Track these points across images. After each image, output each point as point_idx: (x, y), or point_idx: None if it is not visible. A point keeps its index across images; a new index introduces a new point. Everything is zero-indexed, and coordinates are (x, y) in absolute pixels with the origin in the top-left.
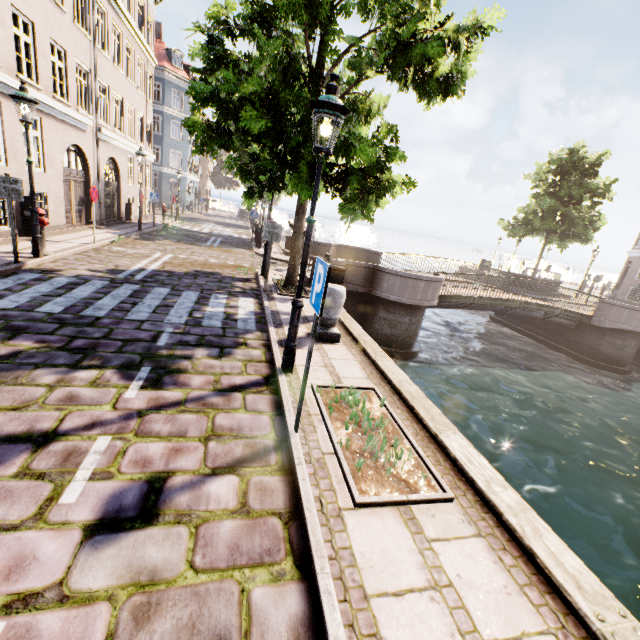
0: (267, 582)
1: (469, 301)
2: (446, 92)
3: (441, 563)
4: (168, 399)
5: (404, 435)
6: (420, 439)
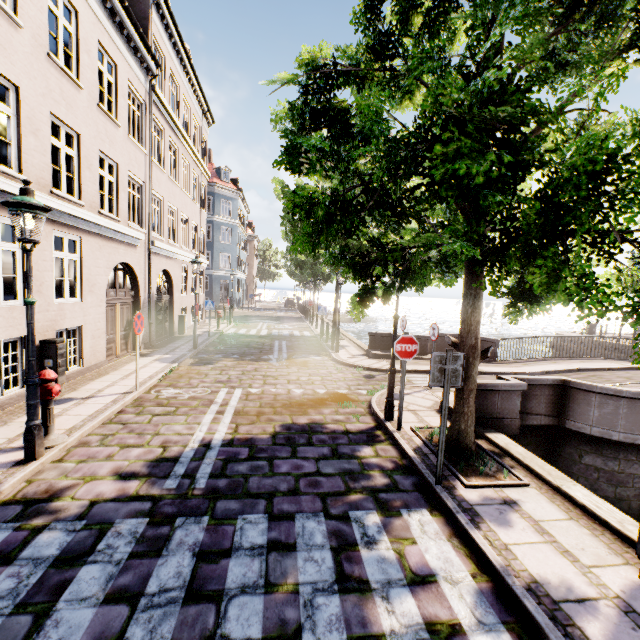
0: None
1: None
2: None
3: None
4: None
5: None
6: None
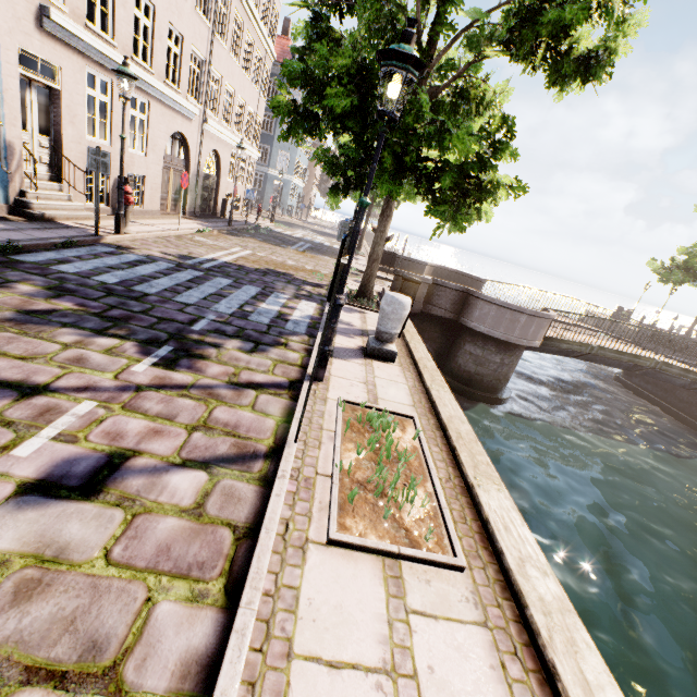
0: (182, 599)
1: (585, 350)
2: (586, 76)
3: (412, 644)
4: (174, 381)
5: (430, 477)
6: (450, 487)
